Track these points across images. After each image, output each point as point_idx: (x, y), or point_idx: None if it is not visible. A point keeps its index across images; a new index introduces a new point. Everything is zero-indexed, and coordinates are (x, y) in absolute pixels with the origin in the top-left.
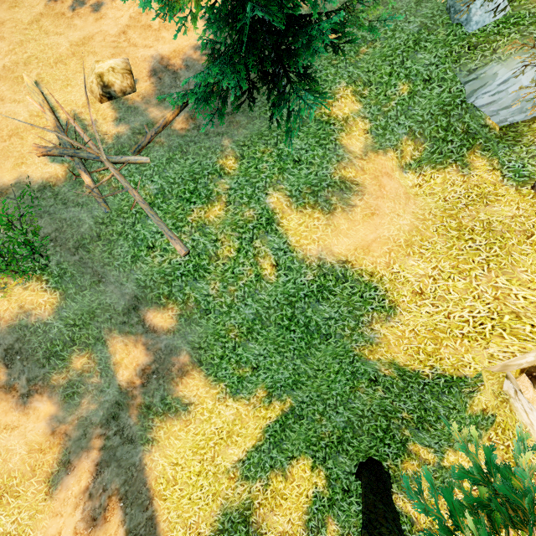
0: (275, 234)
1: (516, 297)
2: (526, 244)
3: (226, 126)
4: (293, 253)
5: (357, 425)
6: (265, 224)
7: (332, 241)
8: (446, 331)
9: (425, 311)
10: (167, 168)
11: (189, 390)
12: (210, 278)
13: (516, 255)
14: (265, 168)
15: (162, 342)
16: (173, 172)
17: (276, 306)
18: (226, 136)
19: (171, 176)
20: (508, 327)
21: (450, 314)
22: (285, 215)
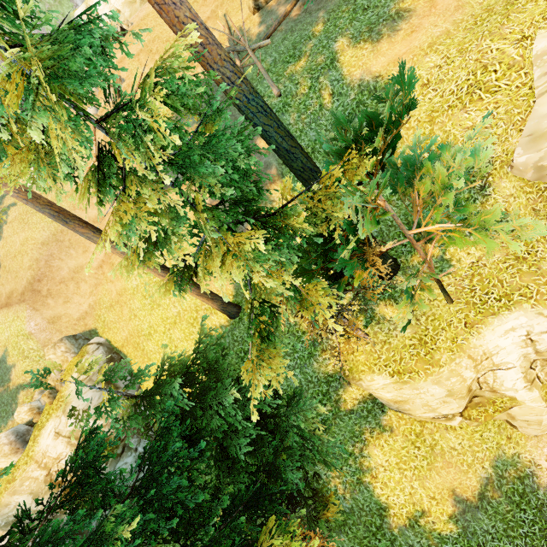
0: (334, 70)
1: (491, 52)
2: (532, 2)
3: (324, 2)
4: (344, 81)
5: (386, 233)
6: (329, 64)
7: (372, 63)
8: (439, 109)
9: (428, 98)
10: (281, 45)
11: (274, 193)
12: (291, 111)
13: (513, 16)
14: (341, 23)
15: (263, 160)
16: (284, 46)
17: (331, 129)
18: (322, 10)
19: (281, 50)
20: (482, 84)
21: (444, 92)
22: (343, 53)
